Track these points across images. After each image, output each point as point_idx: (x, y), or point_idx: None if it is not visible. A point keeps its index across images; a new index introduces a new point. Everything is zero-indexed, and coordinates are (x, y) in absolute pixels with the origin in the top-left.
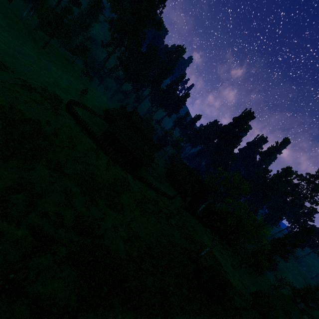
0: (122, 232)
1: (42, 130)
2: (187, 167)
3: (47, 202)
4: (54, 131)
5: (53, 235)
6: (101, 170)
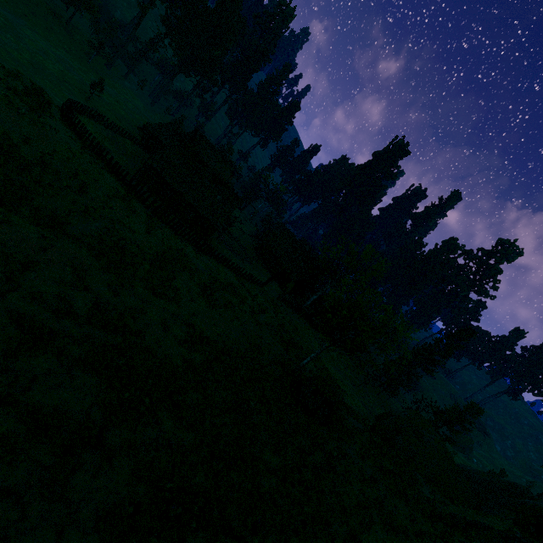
0: (177, 330)
1: (16, 155)
2: (291, 236)
3: (39, 278)
4: (39, 158)
5: (54, 327)
6: (137, 232)
